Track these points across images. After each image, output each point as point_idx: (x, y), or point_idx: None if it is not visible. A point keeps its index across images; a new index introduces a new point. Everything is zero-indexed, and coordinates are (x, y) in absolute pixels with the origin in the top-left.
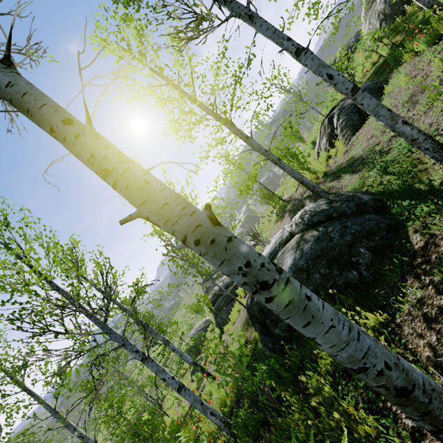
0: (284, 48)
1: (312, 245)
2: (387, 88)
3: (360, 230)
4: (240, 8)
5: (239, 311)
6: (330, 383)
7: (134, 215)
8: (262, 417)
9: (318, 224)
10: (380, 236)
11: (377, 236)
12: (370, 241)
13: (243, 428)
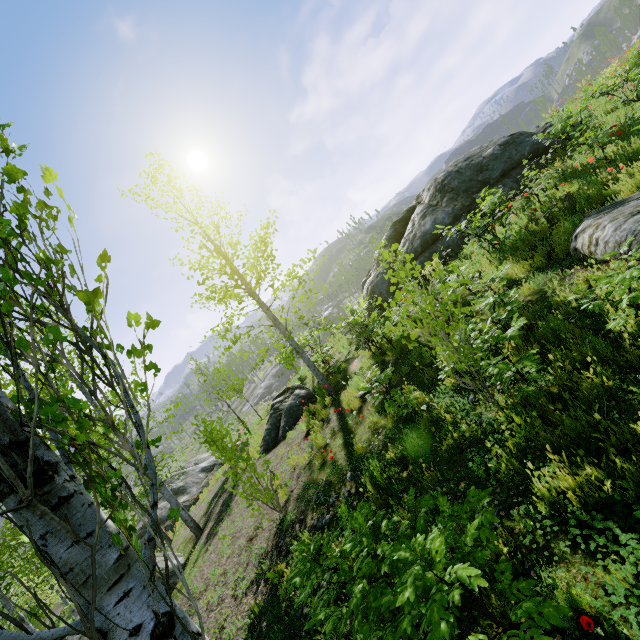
0: None
1: None
2: (289, 433)
3: None
4: None
5: None
6: None
7: None
8: None
9: None
10: None
11: None
12: None
13: None
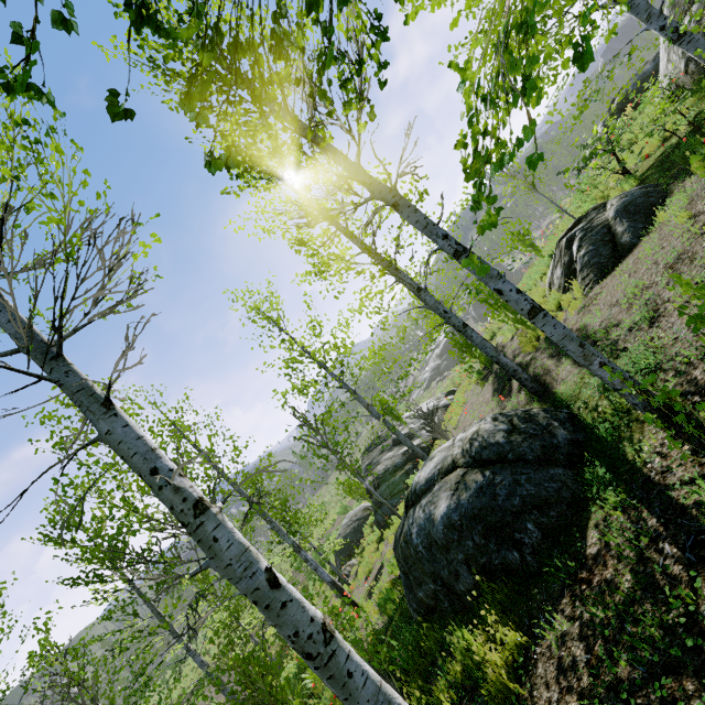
0: (437, 248)
1: (471, 497)
2: (660, 215)
3: (533, 494)
4: (382, 193)
5: None
6: (451, 700)
7: (204, 567)
8: None
9: (487, 464)
10: (557, 511)
11: (554, 510)
12: (543, 515)
13: None
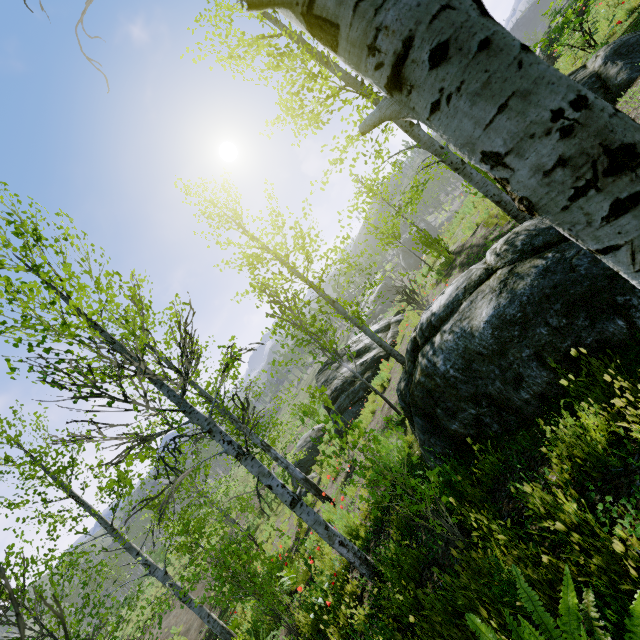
0: None
1: (534, 280)
2: None
3: None
4: None
5: (374, 413)
6: (576, 500)
7: None
8: (425, 554)
9: (544, 249)
10: None
11: None
12: None
13: (393, 567)
